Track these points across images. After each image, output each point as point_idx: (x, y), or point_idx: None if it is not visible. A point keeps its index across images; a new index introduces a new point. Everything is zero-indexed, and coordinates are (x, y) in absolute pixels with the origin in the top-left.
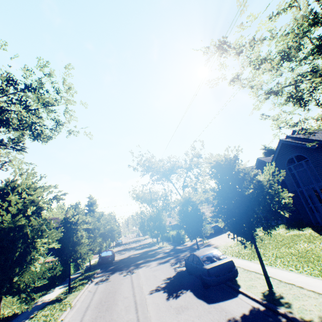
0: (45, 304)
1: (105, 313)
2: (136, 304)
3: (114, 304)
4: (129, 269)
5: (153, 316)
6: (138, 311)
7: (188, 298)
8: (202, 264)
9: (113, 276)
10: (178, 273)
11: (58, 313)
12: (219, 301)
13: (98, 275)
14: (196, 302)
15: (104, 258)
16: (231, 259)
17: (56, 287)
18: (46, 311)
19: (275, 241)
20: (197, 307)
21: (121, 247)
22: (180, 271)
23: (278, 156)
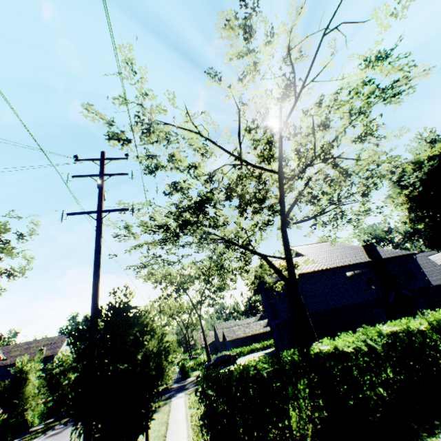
0: None
1: None
2: None
3: None
4: None
5: None
6: None
7: None
8: None
9: (71, 427)
10: None
11: None
12: None
13: (59, 427)
14: None
15: None
16: None
17: None
18: None
19: None
20: None
21: None
22: None
23: (259, 283)
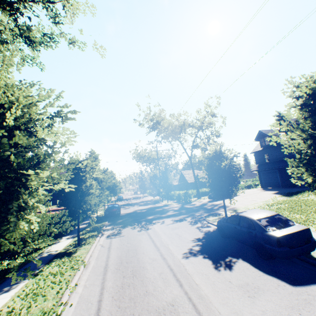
0: (52, 257)
1: (134, 280)
2: (172, 272)
3: (142, 268)
4: (141, 224)
5: (212, 297)
6: (181, 283)
7: (250, 272)
8: (262, 230)
9: (126, 230)
10: (207, 234)
11: (69, 272)
12: (306, 282)
13: (108, 228)
14: (268, 280)
15: (111, 211)
16: (308, 227)
17: (63, 237)
18: (54, 268)
19: (315, 207)
20: (278, 290)
21: (122, 202)
22: (208, 232)
23: None
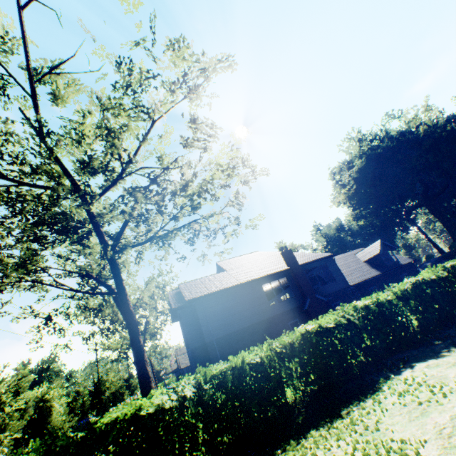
0: None
1: None
2: None
3: None
4: None
5: None
6: None
7: None
8: None
9: None
10: None
11: None
12: None
13: None
14: None
15: None
16: None
17: None
18: None
19: None
20: None
21: None
22: None
23: None
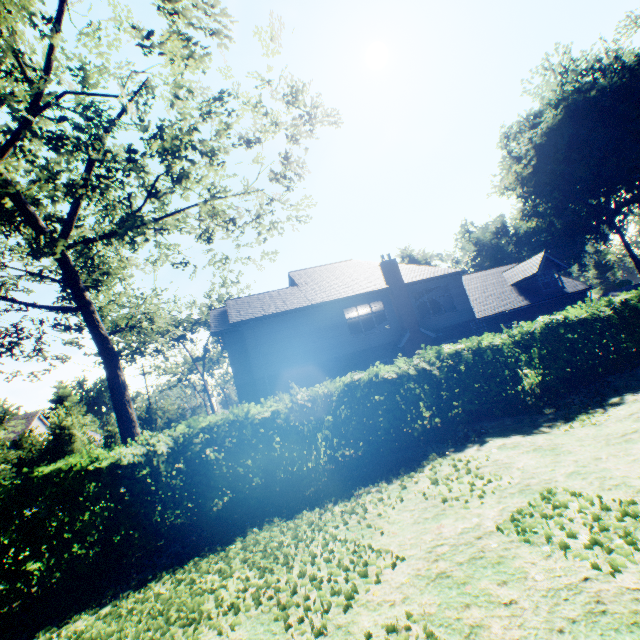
0: None
1: None
2: None
3: None
4: None
5: None
6: None
7: None
8: None
9: None
10: None
11: None
12: None
13: None
14: None
15: None
16: None
17: None
18: None
19: None
20: None
21: None
22: None
23: None
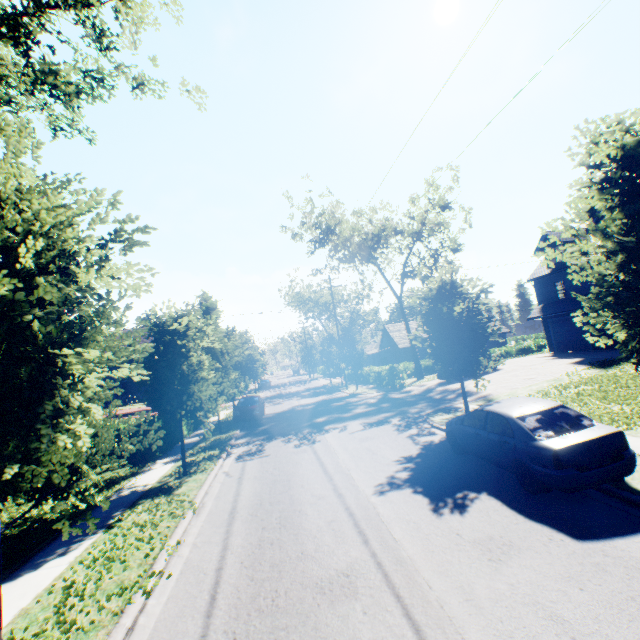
0: (137, 497)
1: (281, 534)
2: (353, 518)
3: (297, 513)
4: (301, 433)
5: (420, 561)
6: (367, 538)
7: (499, 516)
8: (527, 438)
9: (273, 446)
10: (426, 449)
11: (166, 521)
12: (606, 534)
13: (240, 443)
14: (532, 531)
15: (246, 410)
16: (619, 430)
17: (157, 461)
18: (141, 514)
19: None
20: (547, 548)
21: (269, 392)
22: (430, 444)
23: None
